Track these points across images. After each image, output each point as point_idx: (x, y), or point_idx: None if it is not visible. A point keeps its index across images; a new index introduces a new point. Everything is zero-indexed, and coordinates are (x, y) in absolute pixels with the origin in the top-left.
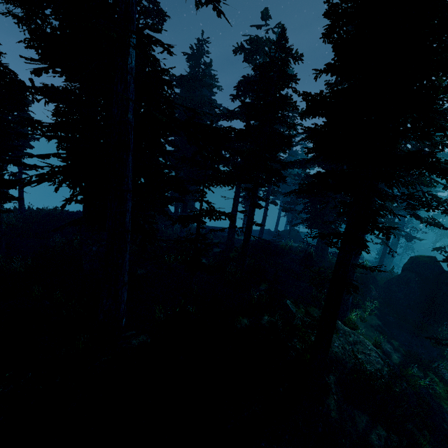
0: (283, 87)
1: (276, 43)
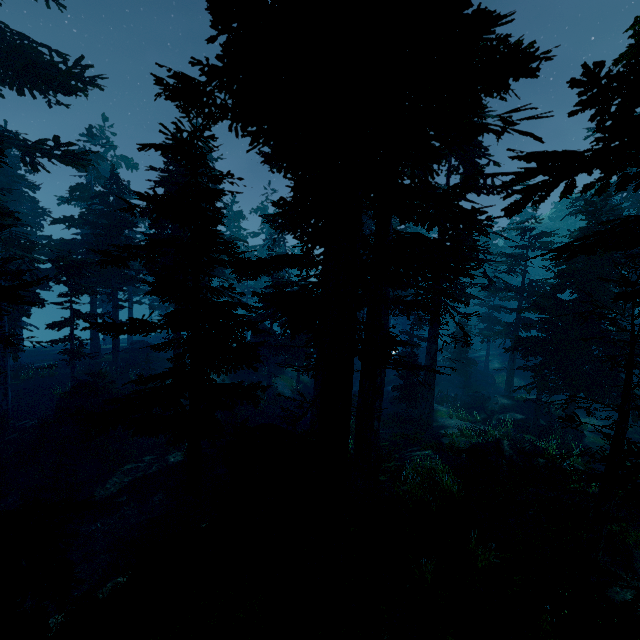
0: (123, 213)
1: (110, 180)
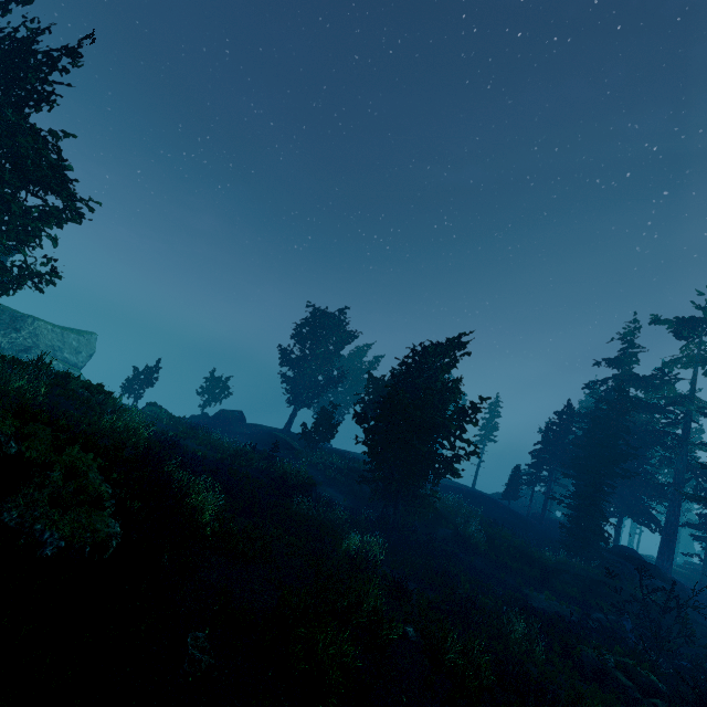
0: None
1: None
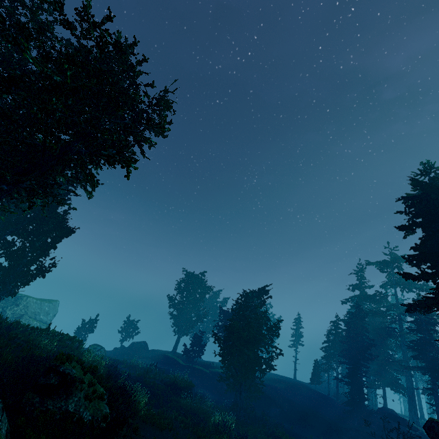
0: None
1: None
